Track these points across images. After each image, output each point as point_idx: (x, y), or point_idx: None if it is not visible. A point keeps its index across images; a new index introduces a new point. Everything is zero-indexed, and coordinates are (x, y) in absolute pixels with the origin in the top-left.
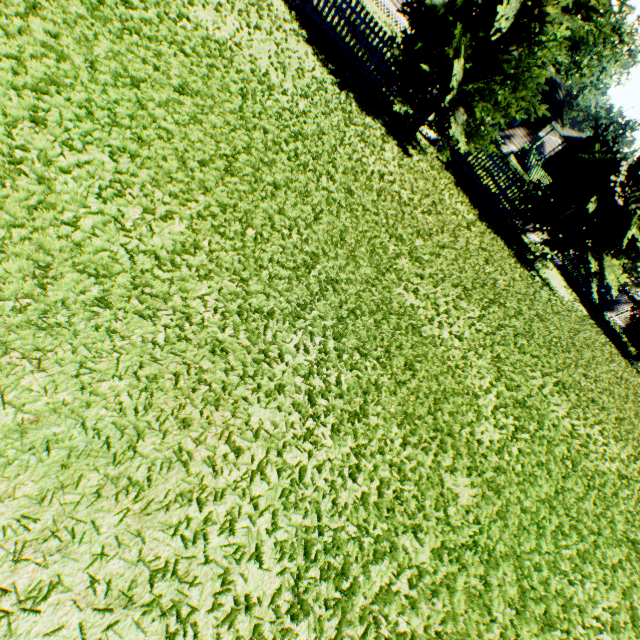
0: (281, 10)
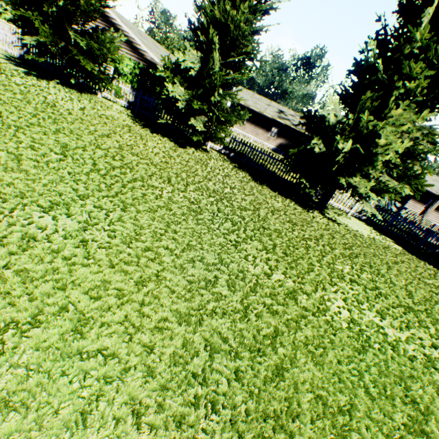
0: (120, 109)
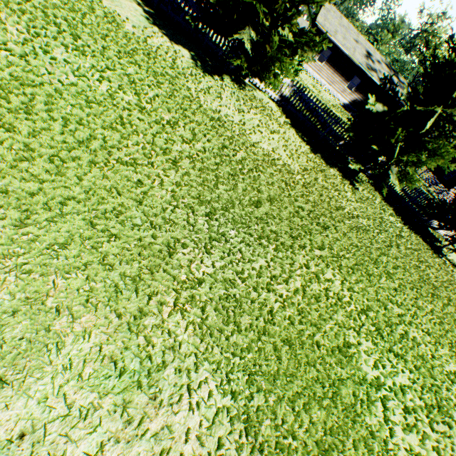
0: (275, 109)
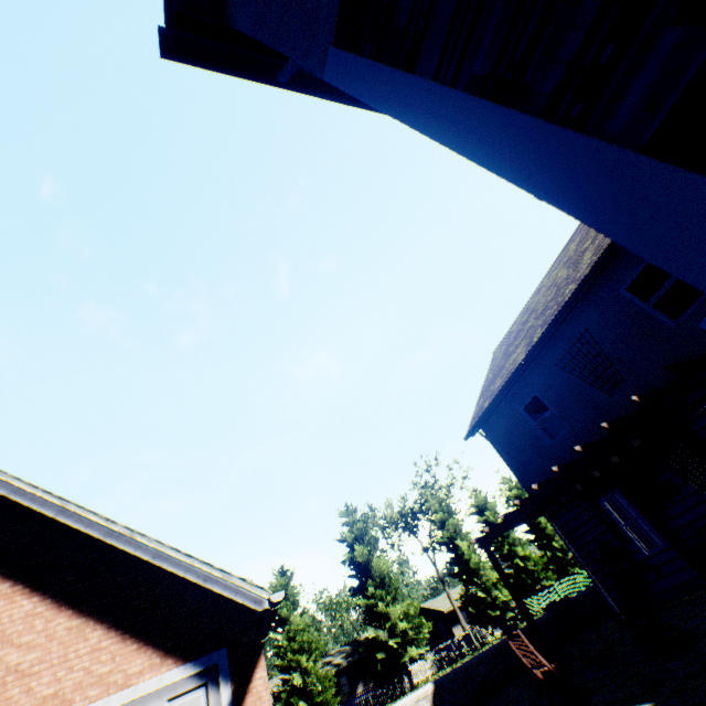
0: None
